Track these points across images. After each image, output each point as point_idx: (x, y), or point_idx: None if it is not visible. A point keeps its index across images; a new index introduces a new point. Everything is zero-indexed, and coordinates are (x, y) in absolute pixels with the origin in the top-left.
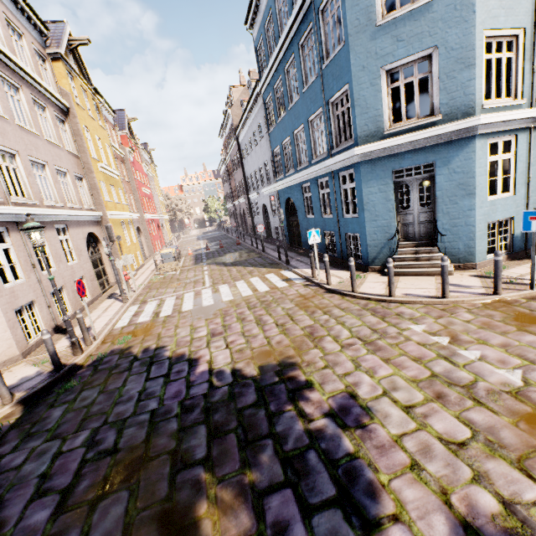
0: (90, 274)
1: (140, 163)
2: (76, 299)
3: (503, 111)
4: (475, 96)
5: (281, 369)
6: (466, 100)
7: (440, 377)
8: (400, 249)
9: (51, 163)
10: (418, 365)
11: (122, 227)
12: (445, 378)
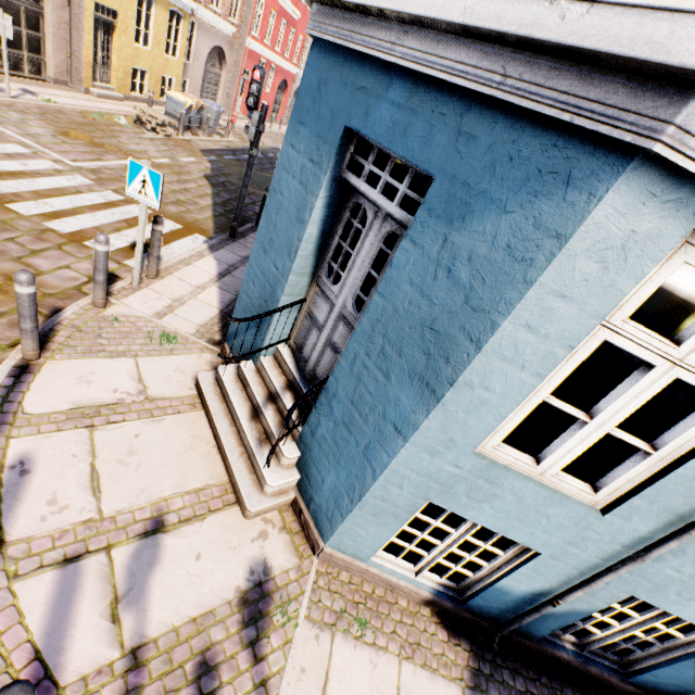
0: None
1: None
2: None
3: None
4: None
5: None
6: None
7: None
8: (264, 361)
9: None
10: None
11: (143, 6)
12: None
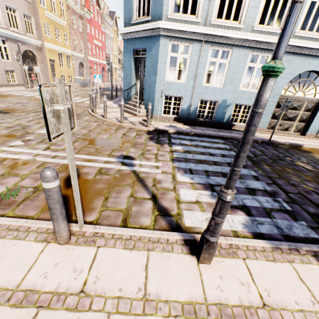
0: (21, 71)
1: (99, 23)
2: (4, 79)
3: (184, 24)
4: (163, 7)
5: (1, 112)
6: (160, 9)
7: (27, 126)
8: (132, 99)
9: (1, 0)
10: (33, 123)
11: (60, 56)
12: (28, 126)
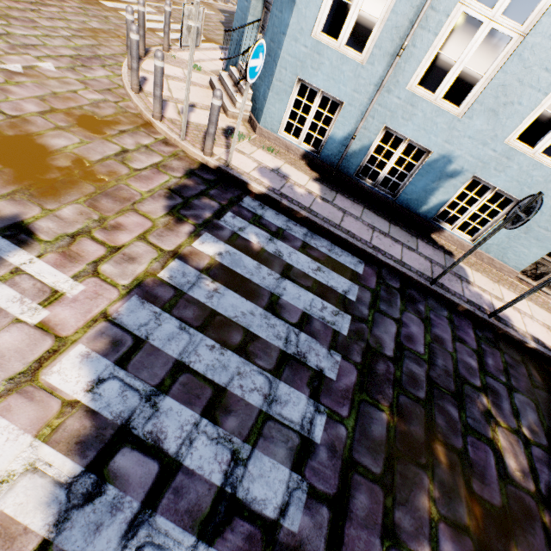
0: None
1: None
2: None
3: None
4: None
5: None
6: None
7: None
8: (240, 63)
9: None
10: None
11: None
12: None
